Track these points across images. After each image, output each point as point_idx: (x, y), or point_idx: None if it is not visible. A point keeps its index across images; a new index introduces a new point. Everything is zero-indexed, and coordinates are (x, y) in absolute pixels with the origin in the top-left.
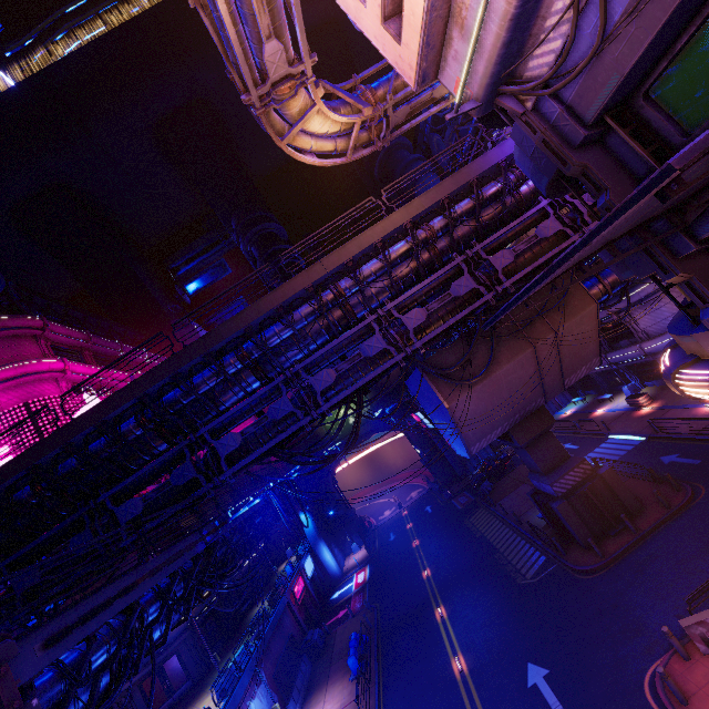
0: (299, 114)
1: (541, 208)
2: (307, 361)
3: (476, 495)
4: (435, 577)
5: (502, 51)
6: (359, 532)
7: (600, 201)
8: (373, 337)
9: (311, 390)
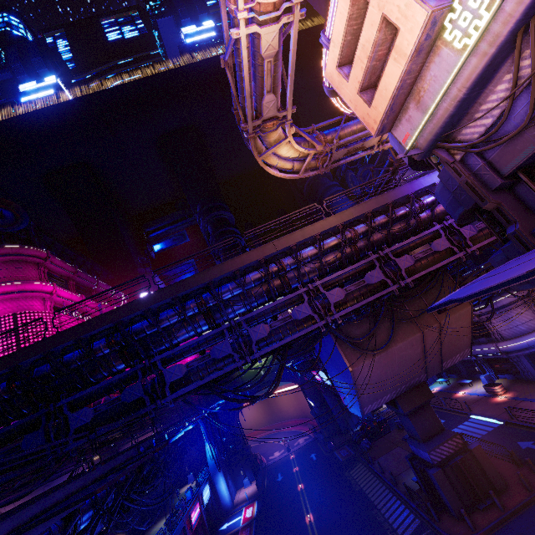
0: (274, 142)
1: (435, 230)
2: (249, 315)
3: (356, 450)
4: (317, 524)
5: (447, 120)
6: (252, 468)
7: (510, 229)
8: (303, 304)
9: (248, 339)
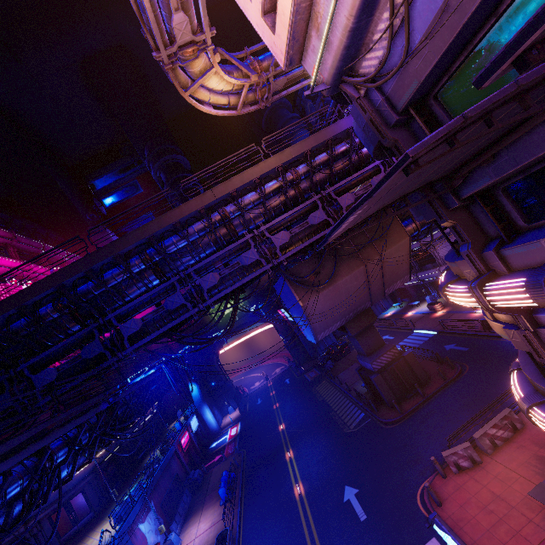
0: (200, 73)
1: (375, 165)
2: (197, 266)
3: (322, 371)
4: (288, 430)
5: (344, 52)
6: (234, 398)
7: None
8: (249, 250)
9: (200, 288)
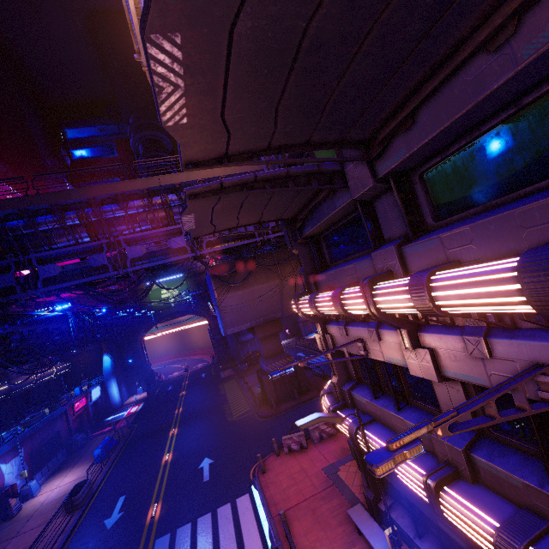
0: None
1: None
2: (129, 236)
3: (236, 372)
4: (183, 413)
5: None
6: (146, 379)
7: None
8: (180, 237)
9: (126, 256)
